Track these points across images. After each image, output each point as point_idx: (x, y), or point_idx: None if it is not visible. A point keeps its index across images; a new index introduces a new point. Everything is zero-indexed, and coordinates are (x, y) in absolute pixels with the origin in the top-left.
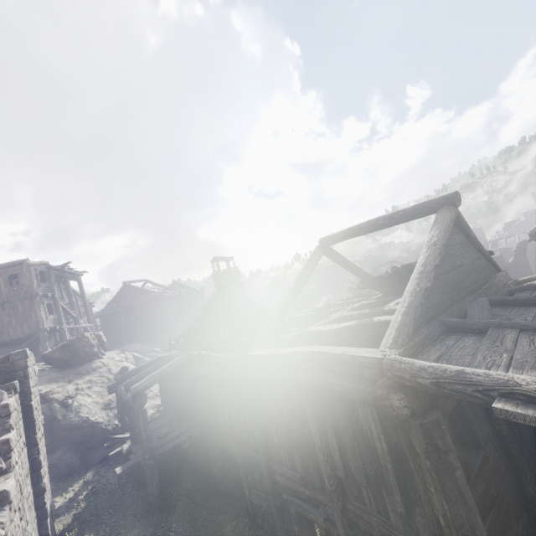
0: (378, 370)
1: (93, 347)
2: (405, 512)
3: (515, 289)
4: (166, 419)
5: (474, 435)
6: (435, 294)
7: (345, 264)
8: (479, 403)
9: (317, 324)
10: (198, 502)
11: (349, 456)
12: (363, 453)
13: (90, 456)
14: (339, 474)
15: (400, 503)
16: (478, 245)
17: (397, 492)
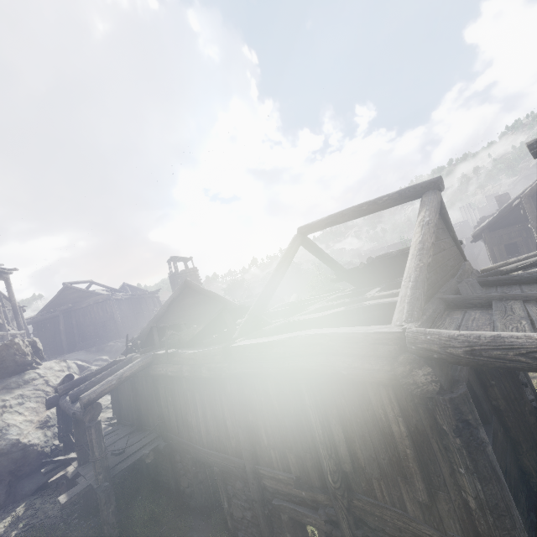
0: (397, 346)
1: (25, 356)
2: (429, 500)
3: (484, 275)
4: (121, 432)
5: (482, 410)
6: (431, 272)
7: (321, 255)
8: (521, 367)
9: (299, 314)
10: (164, 524)
11: (357, 447)
12: (375, 441)
13: (21, 486)
14: (346, 468)
15: (423, 491)
16: (453, 233)
17: (418, 479)
